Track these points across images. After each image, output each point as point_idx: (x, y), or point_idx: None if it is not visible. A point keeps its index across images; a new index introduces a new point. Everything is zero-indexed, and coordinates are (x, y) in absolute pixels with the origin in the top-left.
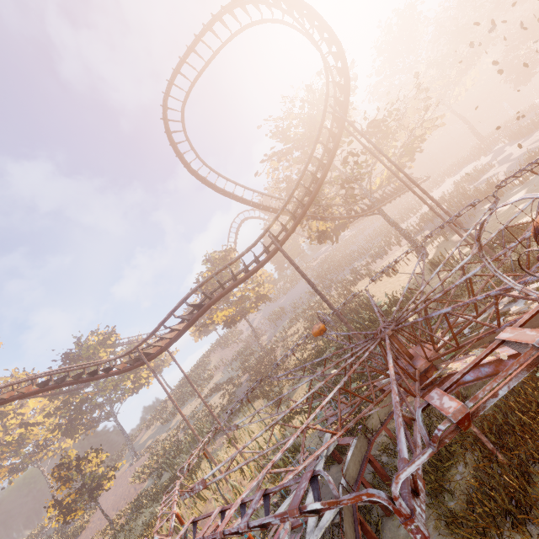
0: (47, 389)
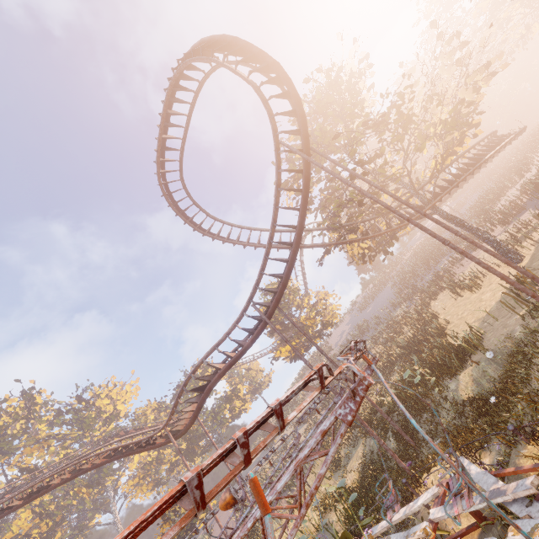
0: (114, 459)
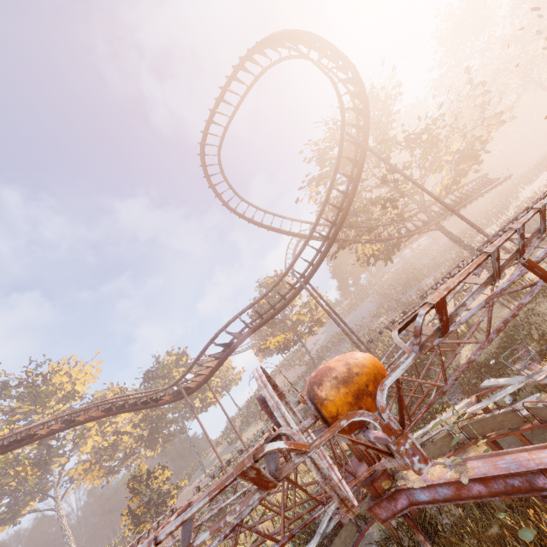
0: (111, 414)
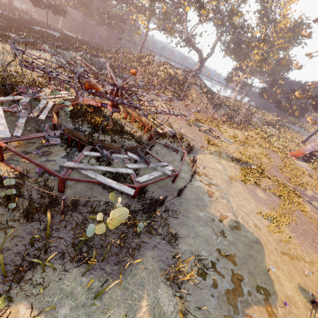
0: None
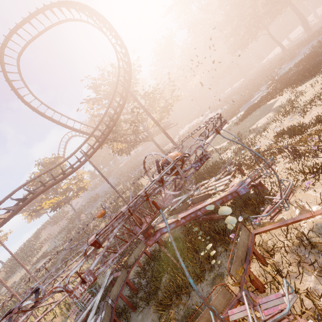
0: None
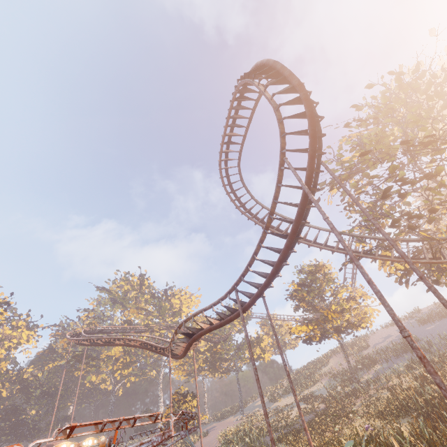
0: (144, 348)
